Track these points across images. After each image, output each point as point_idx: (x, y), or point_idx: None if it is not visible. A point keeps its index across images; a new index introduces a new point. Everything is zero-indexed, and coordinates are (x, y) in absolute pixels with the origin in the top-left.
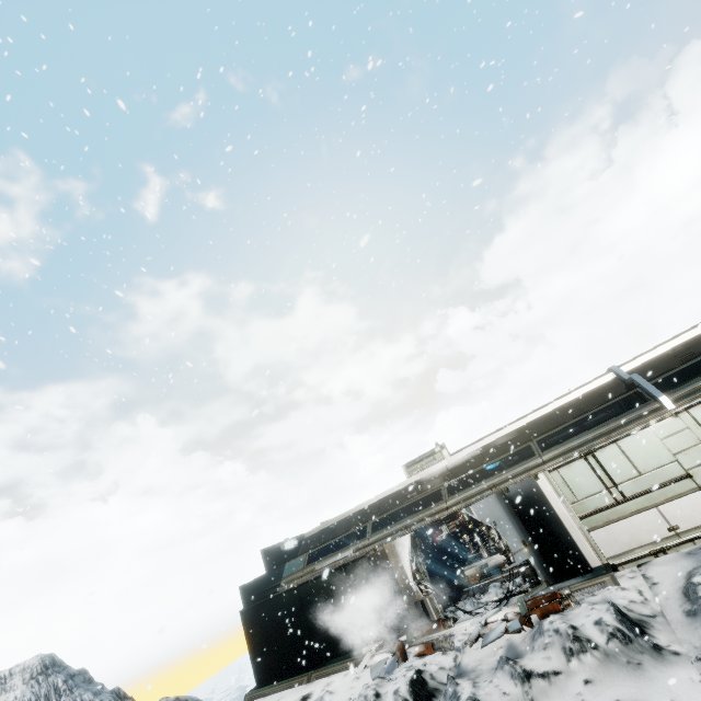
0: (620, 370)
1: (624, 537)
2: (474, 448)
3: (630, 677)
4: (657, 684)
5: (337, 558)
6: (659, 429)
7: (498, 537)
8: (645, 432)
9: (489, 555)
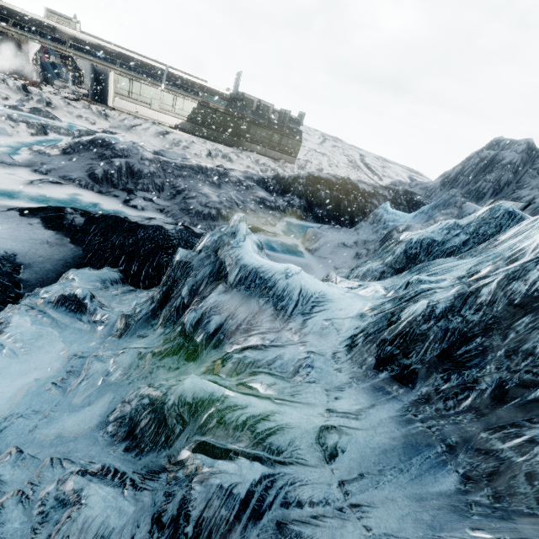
0: (167, 69)
1: (123, 105)
2: (95, 41)
3: (96, 118)
4: (101, 121)
5: None
6: (155, 90)
7: (83, 76)
8: (151, 88)
9: (72, 85)
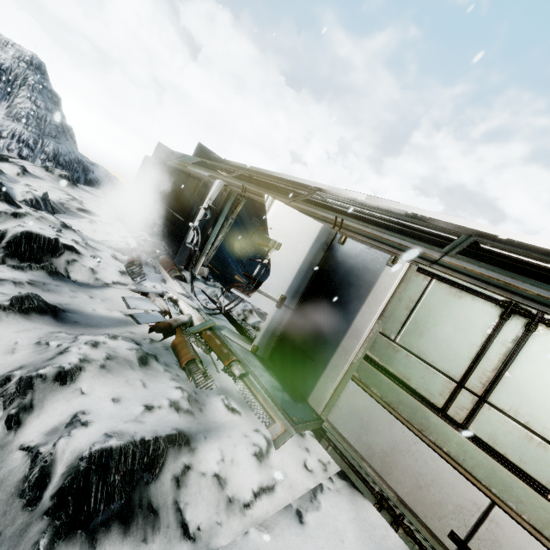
0: None
1: (379, 441)
2: (406, 210)
3: None
4: None
5: (200, 171)
6: None
7: (262, 259)
8: None
9: None
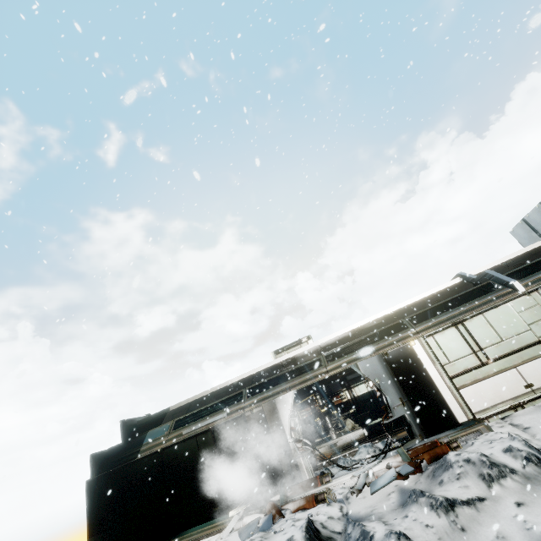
0: (468, 274)
1: (489, 394)
2: (345, 331)
3: None
4: None
5: (209, 421)
6: (516, 305)
7: (381, 391)
8: (505, 306)
9: (337, 437)
